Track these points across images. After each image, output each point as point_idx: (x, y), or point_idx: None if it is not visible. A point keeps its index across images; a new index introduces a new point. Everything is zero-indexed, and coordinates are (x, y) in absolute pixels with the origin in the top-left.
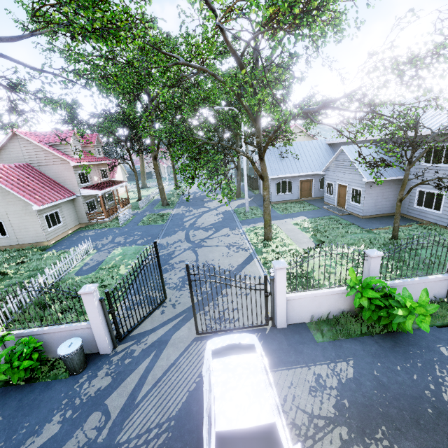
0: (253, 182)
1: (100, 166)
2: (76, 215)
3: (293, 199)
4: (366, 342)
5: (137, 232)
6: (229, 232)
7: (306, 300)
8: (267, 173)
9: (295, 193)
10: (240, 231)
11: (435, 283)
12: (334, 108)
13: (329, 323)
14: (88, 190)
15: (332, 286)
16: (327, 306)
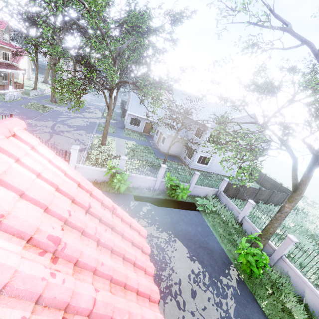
0: (124, 112)
1: (3, 49)
2: None
3: (139, 131)
4: (104, 193)
5: (17, 110)
6: (84, 134)
7: (86, 170)
8: (111, 106)
9: (141, 128)
10: (91, 135)
11: (150, 180)
12: (137, 86)
13: (95, 183)
14: None
15: (102, 167)
16: (97, 176)
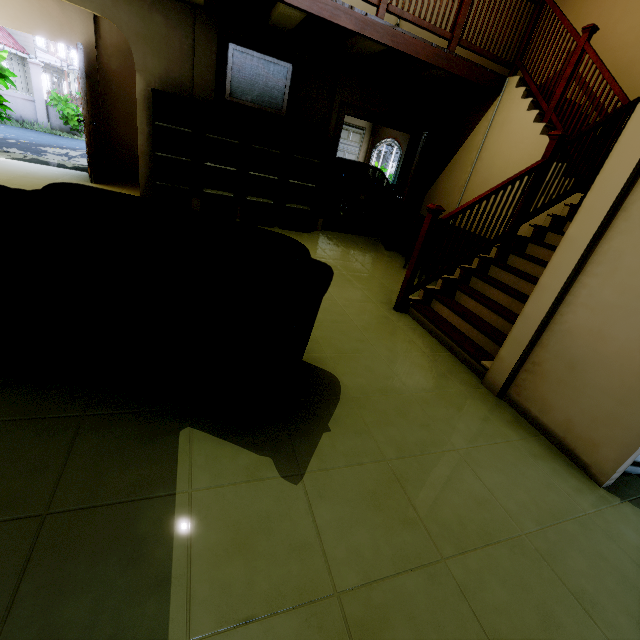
0: None
1: None
2: (25, 86)
3: None
4: None
5: None
6: None
7: None
8: None
9: None
10: None
11: None
12: None
13: None
14: (49, 56)
15: None
16: None
